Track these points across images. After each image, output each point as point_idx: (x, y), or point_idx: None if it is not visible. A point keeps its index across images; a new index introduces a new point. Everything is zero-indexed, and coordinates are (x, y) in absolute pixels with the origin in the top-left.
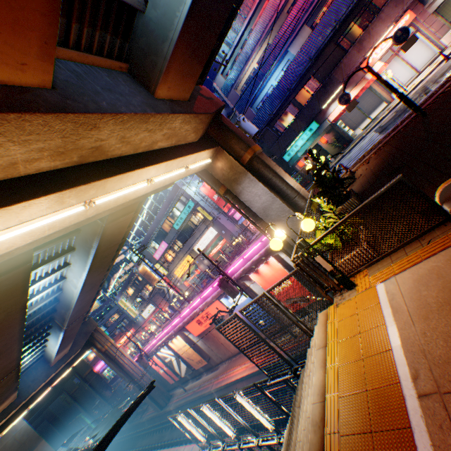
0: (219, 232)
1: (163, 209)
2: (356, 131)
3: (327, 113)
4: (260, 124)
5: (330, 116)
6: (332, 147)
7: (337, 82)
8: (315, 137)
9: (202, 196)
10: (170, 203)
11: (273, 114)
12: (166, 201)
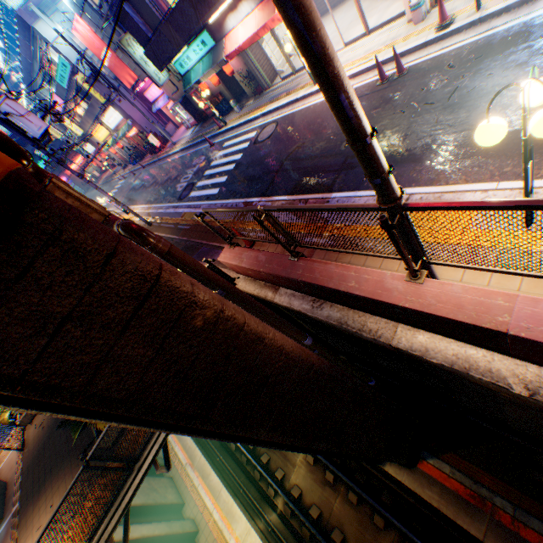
0: (125, 118)
1: (26, 49)
2: None
3: (225, 28)
4: None
5: (229, 38)
6: (246, 81)
7: None
8: (210, 63)
9: (82, 50)
10: (31, 44)
11: None
12: (21, 37)
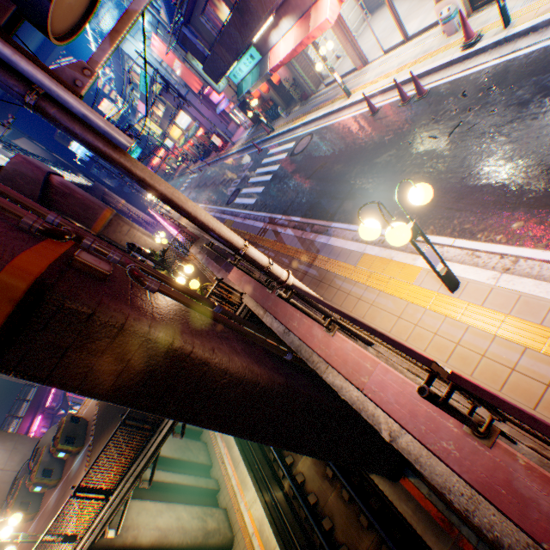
0: (193, 121)
1: (117, 65)
2: (361, 34)
3: (269, 43)
4: (173, 17)
5: (272, 52)
6: (293, 88)
7: (259, 17)
8: (258, 75)
9: (159, 63)
10: (120, 62)
11: (179, 23)
12: (113, 56)
